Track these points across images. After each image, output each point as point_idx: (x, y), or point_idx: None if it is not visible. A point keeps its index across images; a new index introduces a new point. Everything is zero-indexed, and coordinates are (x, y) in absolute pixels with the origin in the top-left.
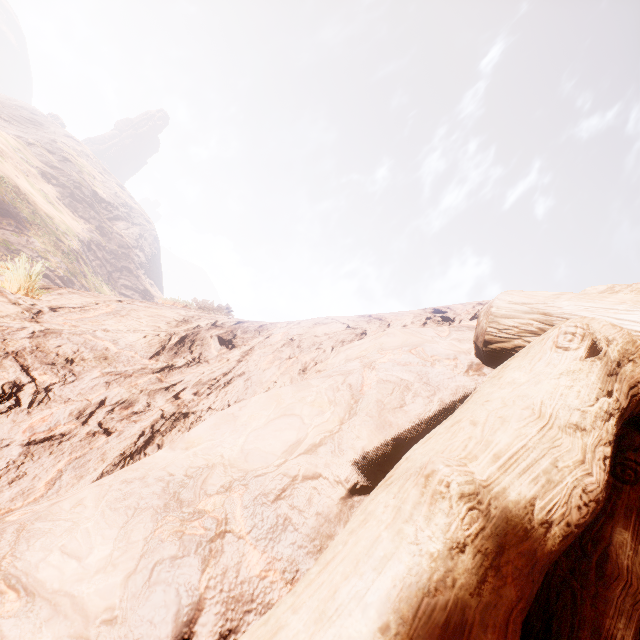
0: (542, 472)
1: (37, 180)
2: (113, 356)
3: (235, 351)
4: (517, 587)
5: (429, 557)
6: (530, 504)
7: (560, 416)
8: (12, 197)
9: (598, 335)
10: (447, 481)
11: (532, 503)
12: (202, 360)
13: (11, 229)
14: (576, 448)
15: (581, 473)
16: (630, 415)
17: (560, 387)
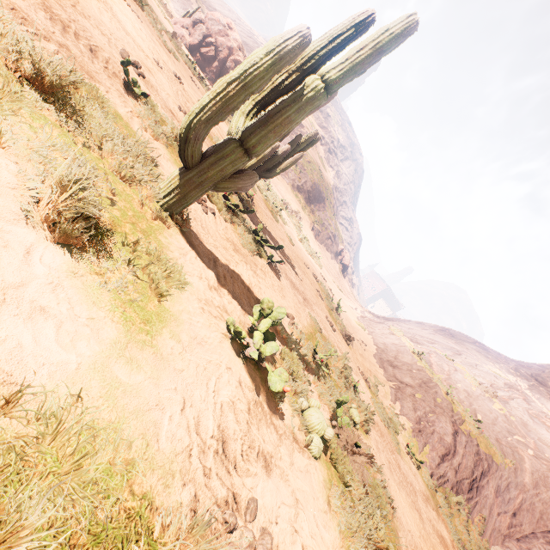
0: None
1: (318, 147)
2: (528, 489)
3: (548, 491)
4: None
5: None
6: None
7: None
8: (322, 184)
9: None
10: None
11: None
12: (541, 492)
13: (322, 209)
14: None
15: None
16: None
17: None
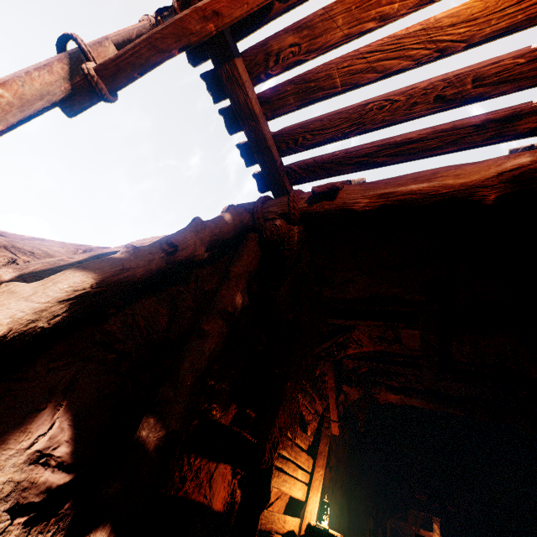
0: (216, 223)
1: None
2: (52, 254)
3: None
4: (208, 233)
5: (193, 226)
6: (212, 225)
7: (224, 219)
8: None
9: (236, 207)
10: (196, 218)
11: (213, 225)
12: None
13: None
14: (225, 222)
15: (225, 225)
16: (245, 225)
17: (225, 215)
